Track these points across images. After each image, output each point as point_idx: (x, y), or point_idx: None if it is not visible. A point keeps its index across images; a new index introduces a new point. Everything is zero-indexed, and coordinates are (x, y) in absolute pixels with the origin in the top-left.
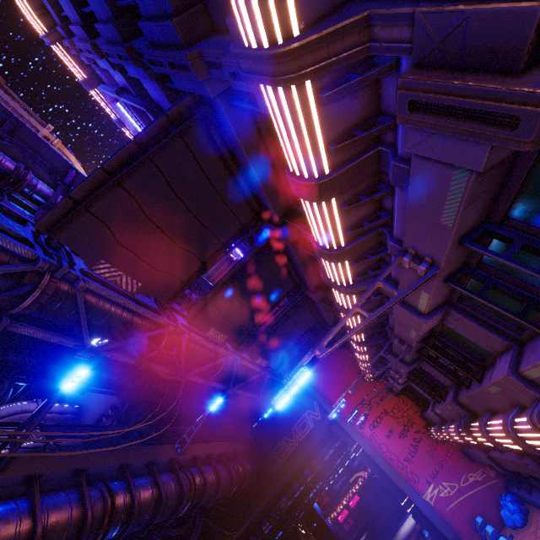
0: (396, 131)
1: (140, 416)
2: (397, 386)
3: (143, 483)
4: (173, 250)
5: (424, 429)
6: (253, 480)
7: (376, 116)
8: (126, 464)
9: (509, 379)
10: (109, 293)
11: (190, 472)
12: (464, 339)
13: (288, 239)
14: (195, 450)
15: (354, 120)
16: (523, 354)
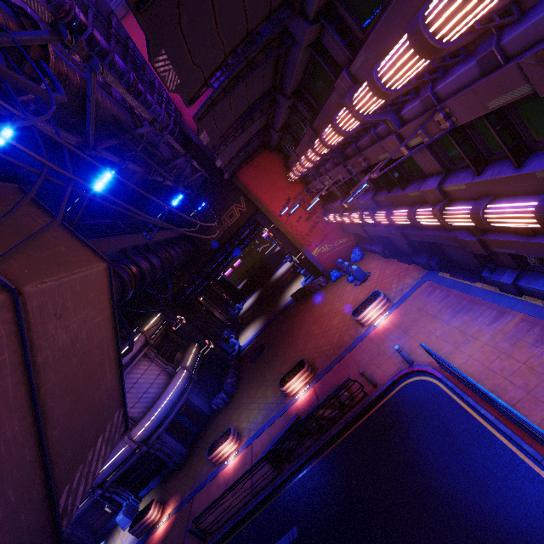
0: (514, 24)
1: (55, 211)
2: (321, 187)
3: (139, 260)
4: (212, 39)
5: (322, 215)
6: (193, 254)
7: (513, 3)
8: (124, 248)
9: (434, 190)
10: (112, 79)
11: (160, 252)
12: (409, 163)
13: (308, 40)
14: (156, 236)
15: (502, 5)
16: (448, 178)
